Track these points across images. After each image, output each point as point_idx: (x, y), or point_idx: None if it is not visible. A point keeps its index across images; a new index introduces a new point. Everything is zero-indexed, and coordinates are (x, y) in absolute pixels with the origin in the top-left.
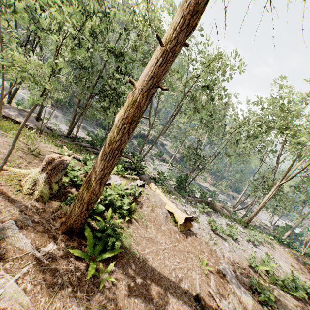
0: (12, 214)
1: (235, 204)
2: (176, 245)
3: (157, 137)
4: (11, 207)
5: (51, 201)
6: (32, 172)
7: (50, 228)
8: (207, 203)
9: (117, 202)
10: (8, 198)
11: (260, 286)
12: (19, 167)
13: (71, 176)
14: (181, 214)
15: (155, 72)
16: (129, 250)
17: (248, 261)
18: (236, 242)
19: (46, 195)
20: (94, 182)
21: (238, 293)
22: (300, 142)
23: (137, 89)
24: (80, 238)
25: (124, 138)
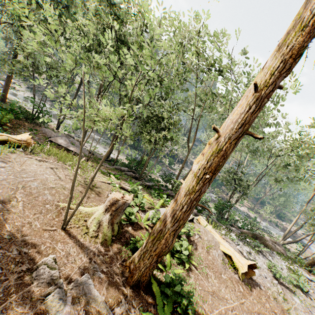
0: (83, 263)
1: (284, 235)
2: (243, 302)
3: None
4: (81, 254)
5: (113, 244)
6: (95, 211)
7: (118, 280)
8: (255, 236)
9: (176, 246)
10: (78, 242)
11: None
12: (81, 204)
13: (126, 212)
14: (241, 259)
15: (247, 119)
16: (197, 310)
17: None
18: (307, 296)
19: (109, 238)
20: (167, 234)
21: None
22: None
23: (223, 137)
24: (147, 293)
25: (204, 188)
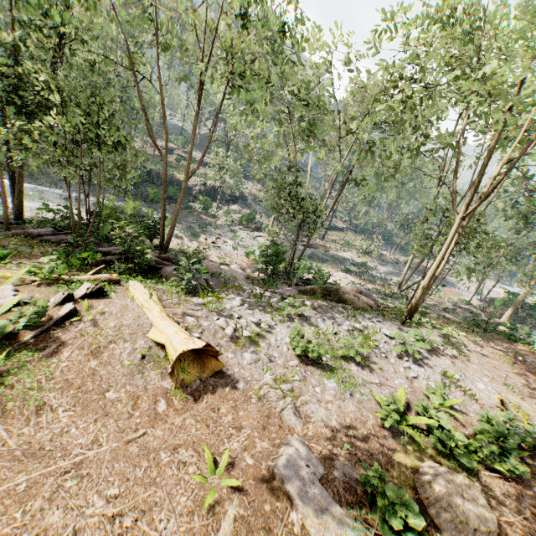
0: None
1: (402, 278)
2: (134, 438)
3: (185, 178)
4: None
5: None
6: None
7: None
8: (326, 291)
9: None
10: None
11: (401, 477)
12: None
13: None
14: (183, 345)
15: None
16: None
17: (385, 410)
18: (365, 369)
19: None
20: None
21: (313, 533)
22: (494, 90)
23: None
24: None
25: None
